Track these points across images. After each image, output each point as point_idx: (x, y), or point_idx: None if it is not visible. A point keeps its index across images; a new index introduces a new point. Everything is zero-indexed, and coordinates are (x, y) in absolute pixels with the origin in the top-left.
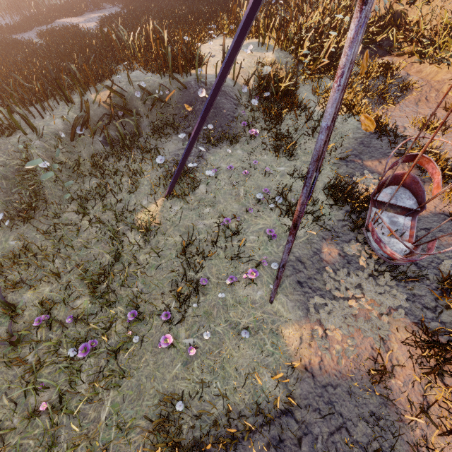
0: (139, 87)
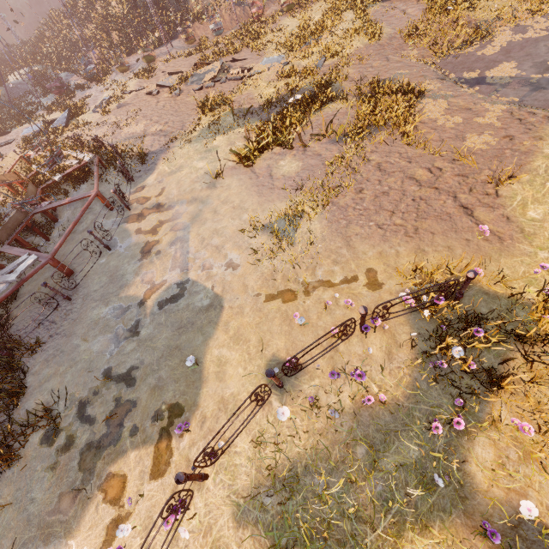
0: None
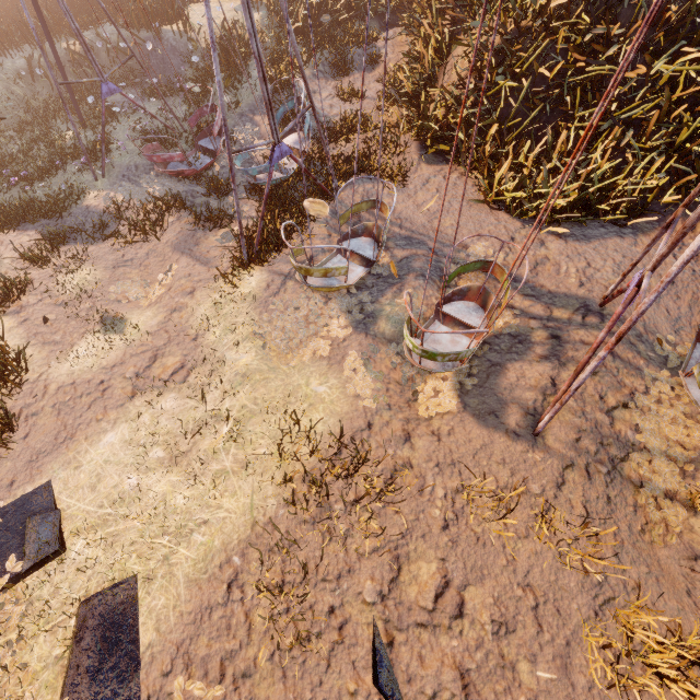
0: (98, 37)
